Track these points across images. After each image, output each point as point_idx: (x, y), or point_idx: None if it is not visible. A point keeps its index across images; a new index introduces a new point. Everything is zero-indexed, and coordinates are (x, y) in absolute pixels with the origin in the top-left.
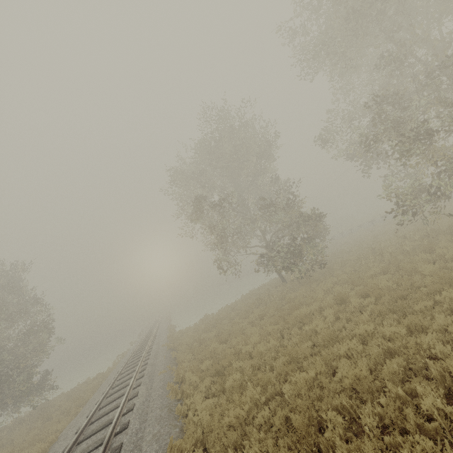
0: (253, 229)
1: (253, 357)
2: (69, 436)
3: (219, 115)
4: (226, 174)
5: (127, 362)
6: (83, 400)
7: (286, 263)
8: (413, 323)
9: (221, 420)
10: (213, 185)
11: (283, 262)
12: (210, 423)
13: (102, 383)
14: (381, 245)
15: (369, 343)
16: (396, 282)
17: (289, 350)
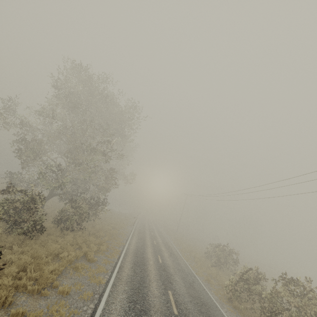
0: None
1: None
2: None
3: None
4: None
5: None
6: None
7: None
8: None
9: None
10: None
11: None
12: None
13: None
14: None
15: None
16: None
17: None
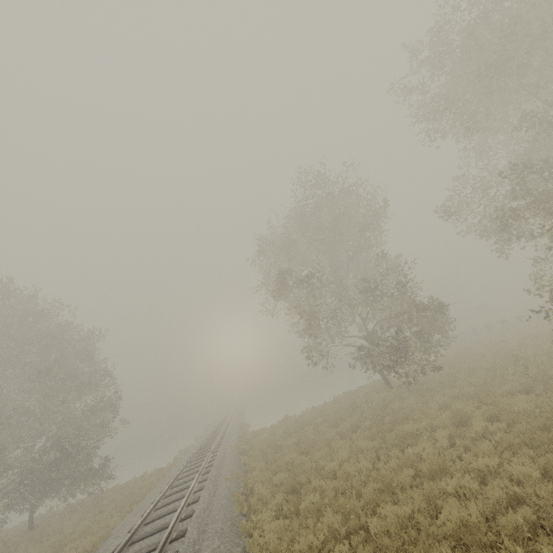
0: (351, 315)
1: (338, 478)
2: (122, 534)
3: (318, 181)
4: (322, 247)
5: (190, 459)
6: (138, 497)
7: (391, 362)
8: (552, 465)
9: (291, 547)
10: (306, 259)
11: (387, 360)
12: (277, 548)
13: (161, 481)
14: (527, 353)
15: (489, 483)
16: (539, 406)
17: (382, 475)
